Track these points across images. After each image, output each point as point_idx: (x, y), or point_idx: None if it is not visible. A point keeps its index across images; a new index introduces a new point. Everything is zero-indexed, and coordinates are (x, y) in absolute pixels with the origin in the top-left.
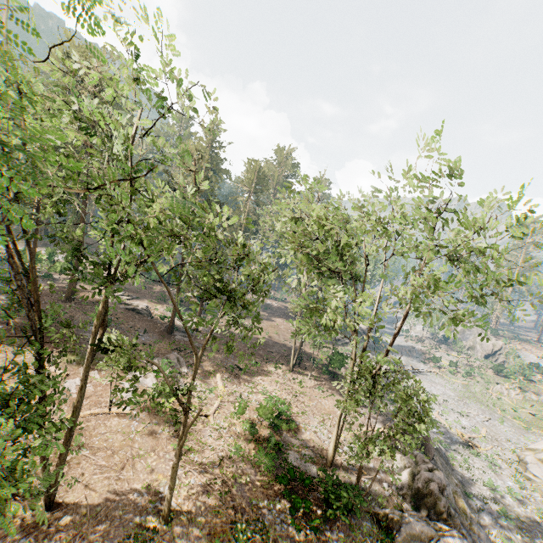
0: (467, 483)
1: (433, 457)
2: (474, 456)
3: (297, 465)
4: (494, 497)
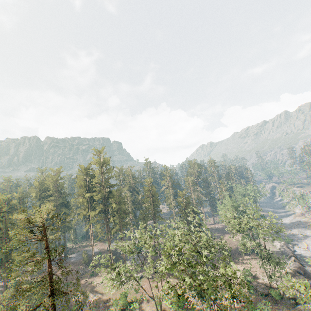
0: None
1: None
2: None
3: (261, 290)
4: None
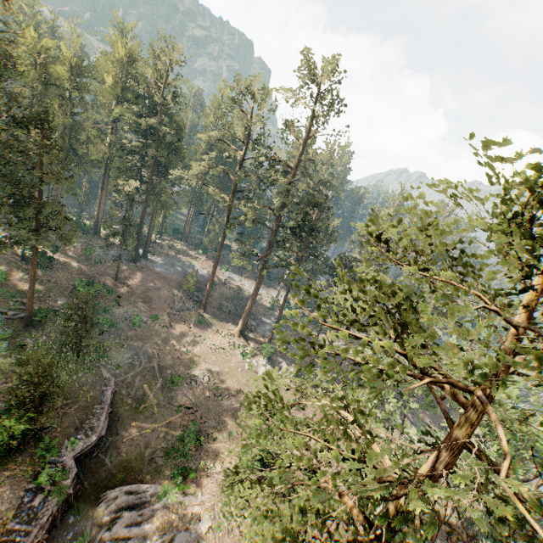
0: None
1: None
2: None
3: None
4: None
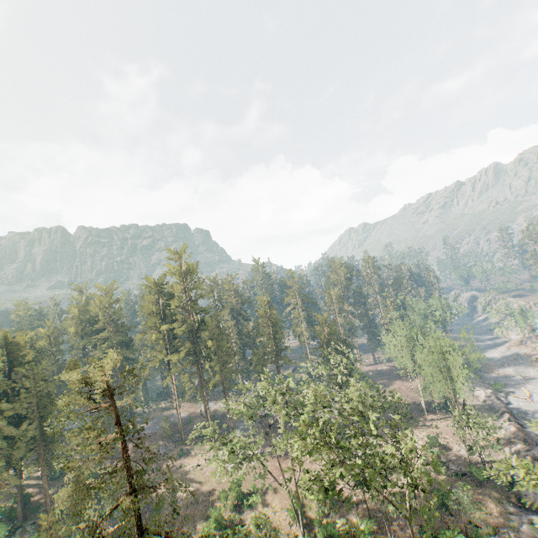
0: None
1: (537, 444)
2: None
3: (455, 468)
4: None
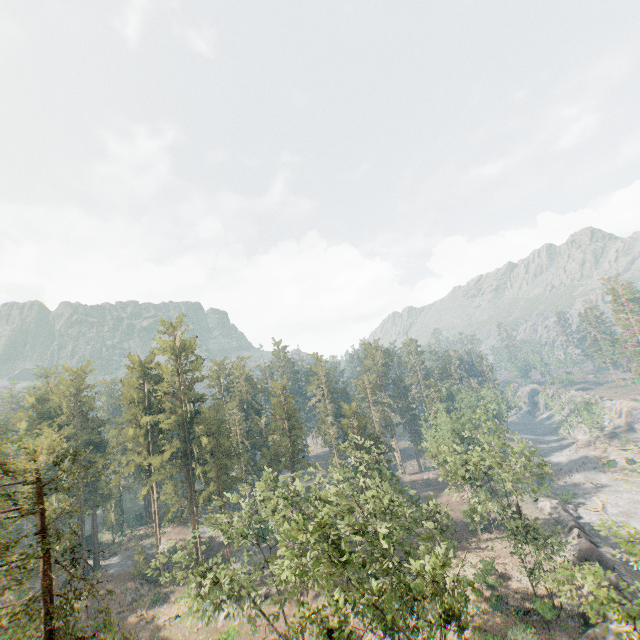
0: None
1: (615, 567)
2: None
3: (516, 604)
4: None
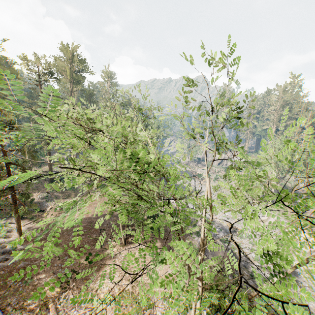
0: (247, 263)
1: None
2: (241, 238)
3: None
4: (261, 266)
